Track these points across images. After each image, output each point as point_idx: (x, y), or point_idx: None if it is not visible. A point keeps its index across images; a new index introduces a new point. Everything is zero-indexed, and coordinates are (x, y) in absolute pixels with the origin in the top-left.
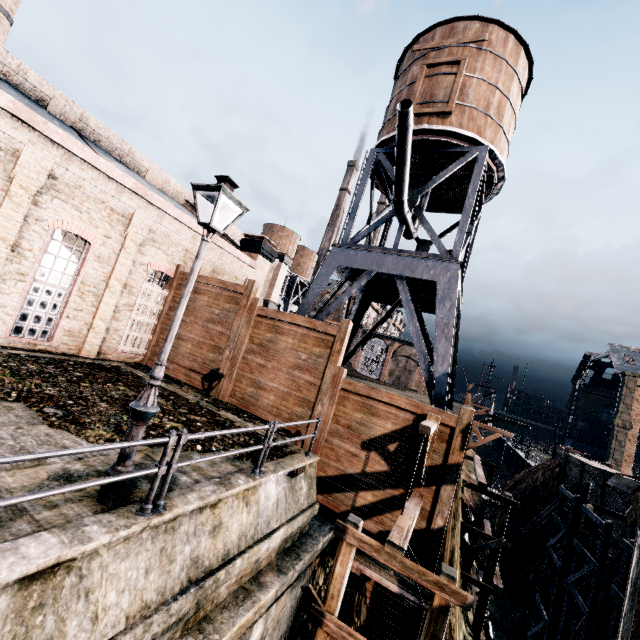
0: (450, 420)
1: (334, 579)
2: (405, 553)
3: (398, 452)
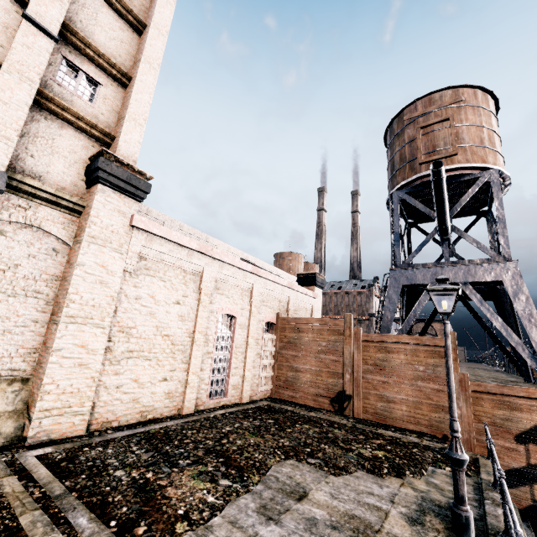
0: None
1: None
2: None
3: None
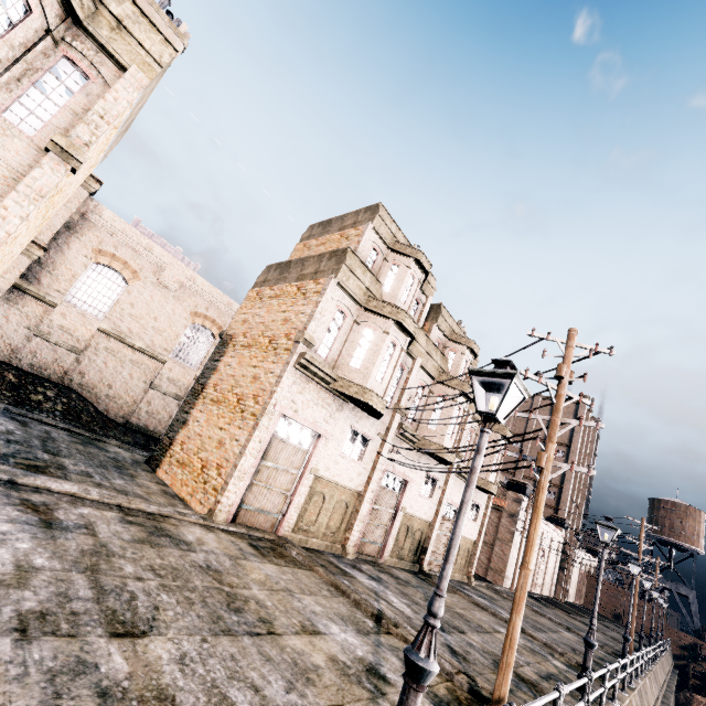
0: (704, 644)
1: (689, 671)
2: (699, 678)
3: (691, 650)
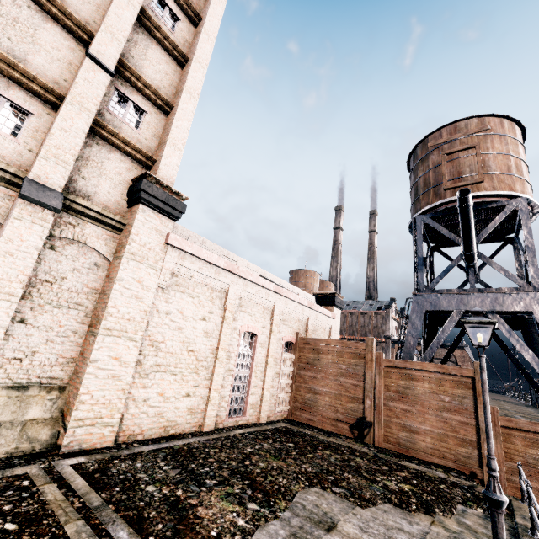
0: None
1: None
2: None
3: None
